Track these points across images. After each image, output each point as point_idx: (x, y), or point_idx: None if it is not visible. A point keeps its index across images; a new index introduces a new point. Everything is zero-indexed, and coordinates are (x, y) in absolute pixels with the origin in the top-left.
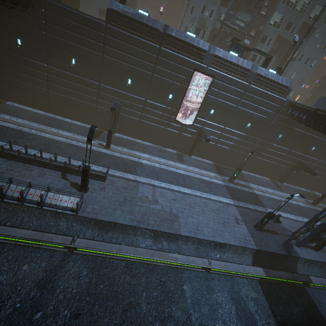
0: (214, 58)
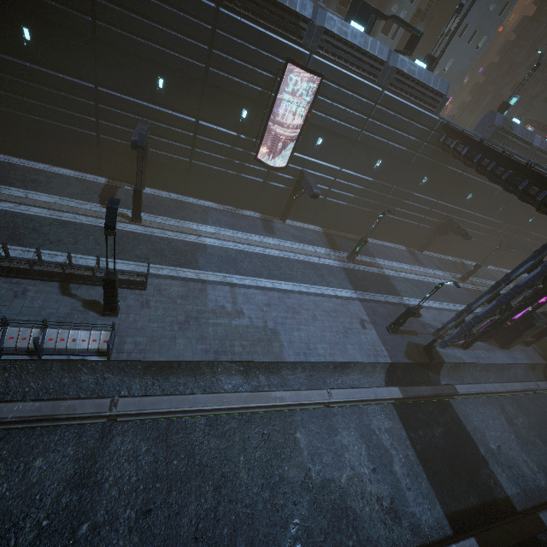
0: (324, 36)
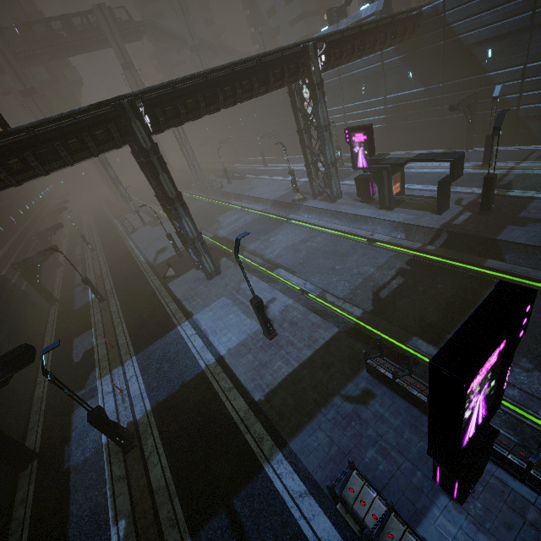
0: None
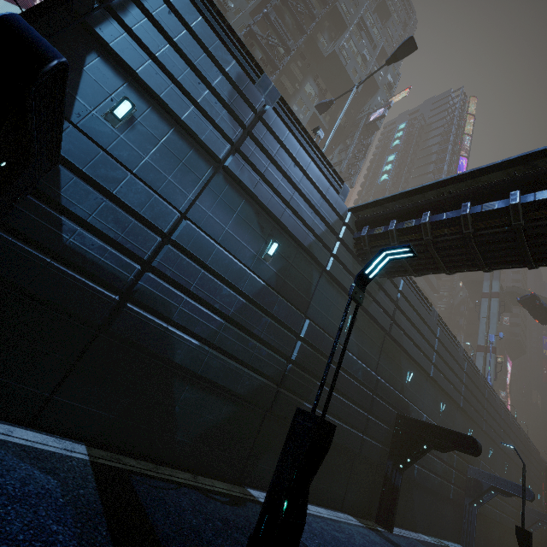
0: None
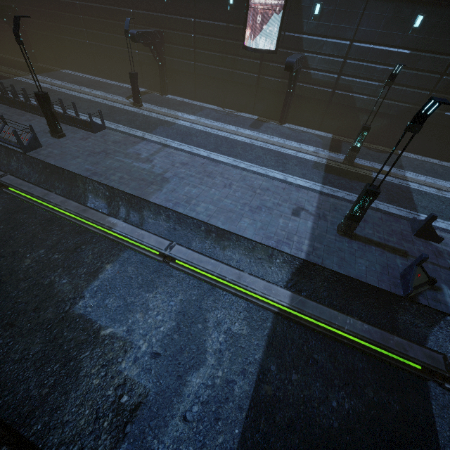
0: None
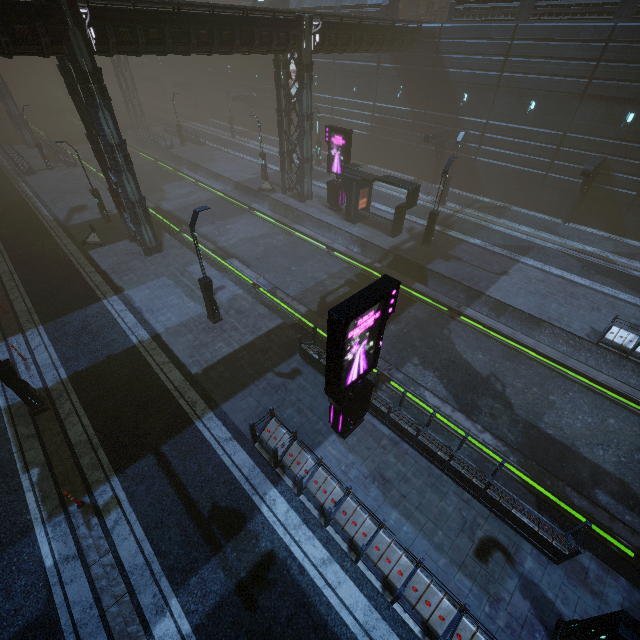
0: None
